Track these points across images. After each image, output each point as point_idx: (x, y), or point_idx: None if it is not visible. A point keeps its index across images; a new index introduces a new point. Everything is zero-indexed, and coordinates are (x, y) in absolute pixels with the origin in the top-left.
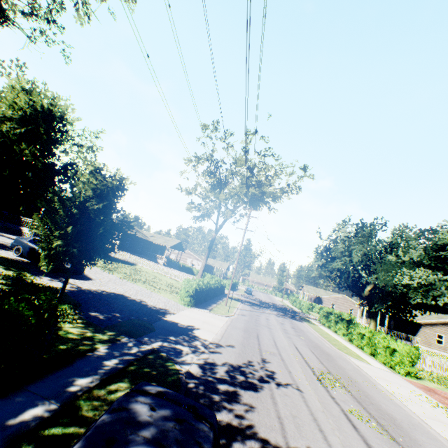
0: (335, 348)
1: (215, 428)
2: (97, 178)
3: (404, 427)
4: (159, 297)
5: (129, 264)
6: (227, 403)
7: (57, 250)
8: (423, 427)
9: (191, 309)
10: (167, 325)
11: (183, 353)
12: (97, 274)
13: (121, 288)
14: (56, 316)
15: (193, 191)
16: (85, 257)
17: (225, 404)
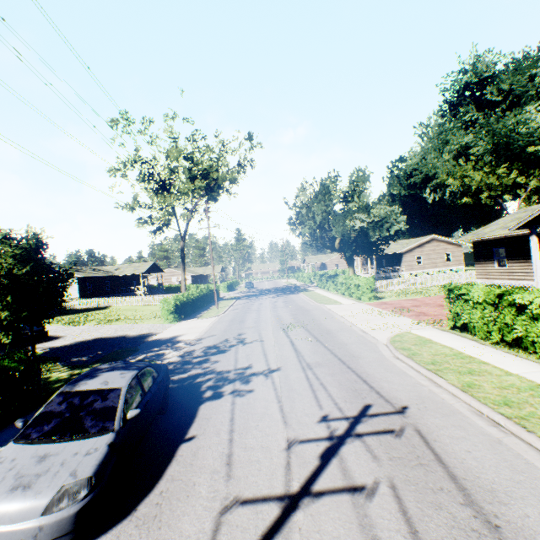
0: (317, 303)
1: (162, 366)
2: (11, 245)
3: (334, 332)
4: (143, 326)
5: (100, 309)
6: (198, 366)
7: (8, 321)
8: (349, 328)
9: (178, 323)
10: (152, 343)
11: (166, 354)
12: (66, 330)
13: (98, 333)
14: (38, 364)
15: (135, 205)
16: (40, 317)
17: (196, 366)
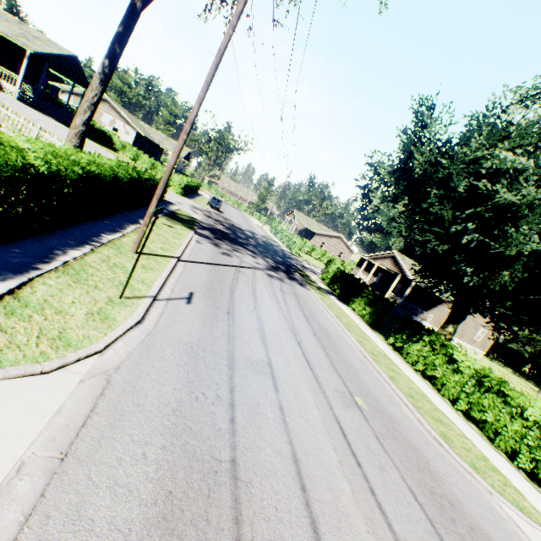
0: (442, 440)
1: None
2: None
3: None
4: None
5: None
6: None
7: None
8: None
9: None
10: None
11: None
12: None
13: None
14: None
15: None
16: None
17: None
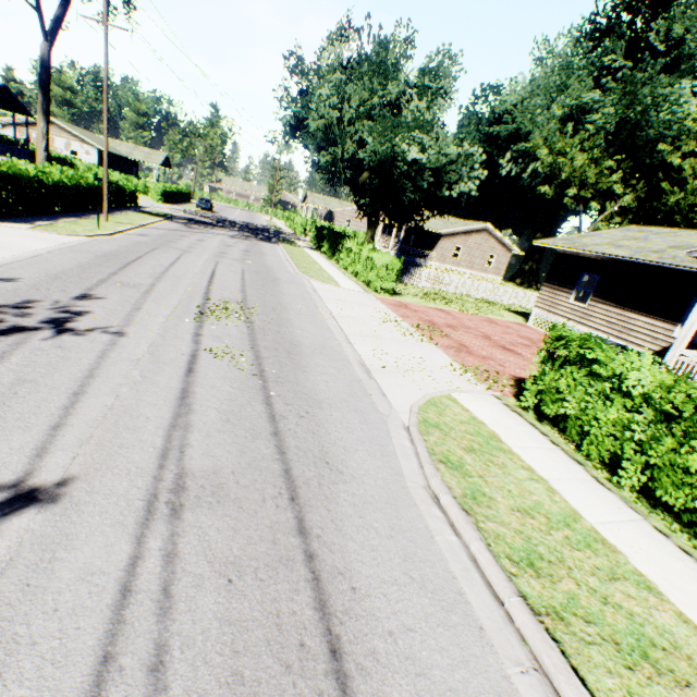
0: (299, 272)
1: None
2: None
3: (305, 354)
4: None
5: None
6: None
7: None
8: (338, 349)
9: None
10: None
11: None
12: None
13: None
14: None
15: None
16: None
17: None
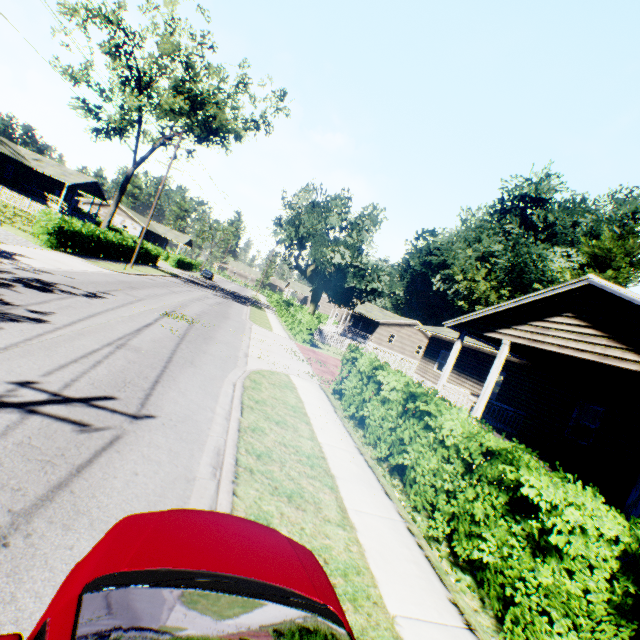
0: (248, 319)
1: None
2: None
3: (215, 341)
4: None
5: None
6: None
7: None
8: (238, 346)
9: (52, 252)
10: None
11: None
12: None
13: None
14: None
15: (80, 76)
16: None
17: None
